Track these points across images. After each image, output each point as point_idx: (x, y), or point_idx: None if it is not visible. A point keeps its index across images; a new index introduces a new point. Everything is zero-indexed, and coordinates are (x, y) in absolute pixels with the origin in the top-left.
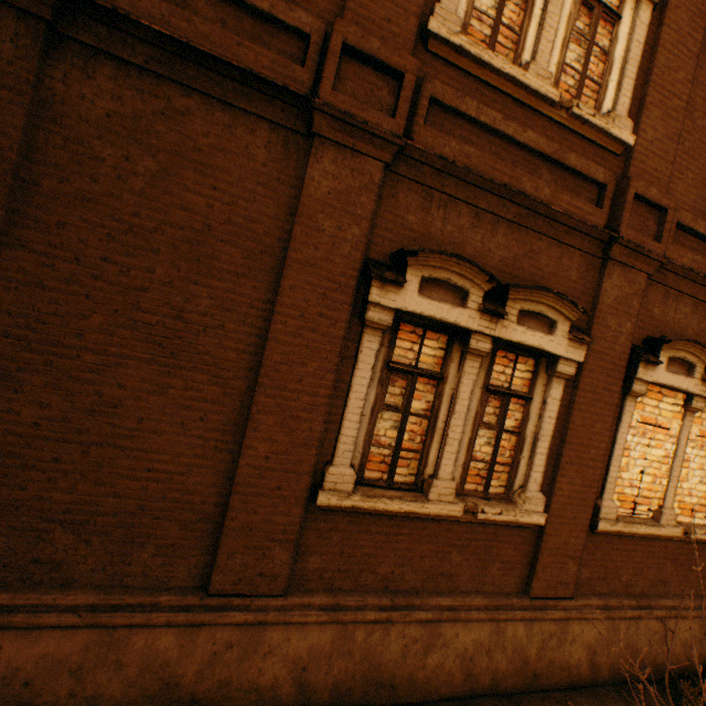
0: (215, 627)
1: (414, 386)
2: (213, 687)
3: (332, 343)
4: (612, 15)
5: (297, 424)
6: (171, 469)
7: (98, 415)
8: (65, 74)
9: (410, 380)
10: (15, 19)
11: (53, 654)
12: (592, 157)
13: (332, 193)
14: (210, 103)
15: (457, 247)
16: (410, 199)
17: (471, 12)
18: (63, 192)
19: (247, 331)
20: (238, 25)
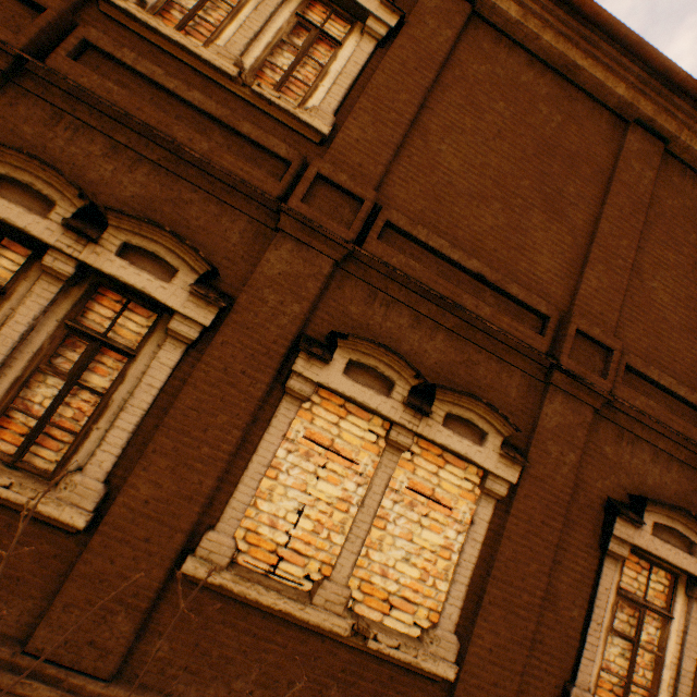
0: None
1: None
2: None
3: None
4: (333, 41)
5: None
6: None
7: None
8: None
9: None
10: None
11: None
12: (286, 138)
13: None
14: None
15: (78, 169)
16: (35, 113)
17: (166, 1)
18: None
19: None
20: None
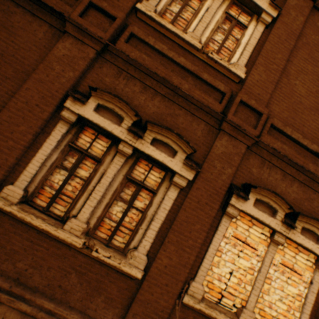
0: None
1: (81, 160)
2: None
3: (38, 120)
4: (243, 26)
5: (0, 154)
6: None
7: None
8: None
9: (80, 156)
10: None
11: None
12: (221, 80)
13: (65, 56)
14: (26, 12)
15: (129, 99)
16: (110, 71)
17: (165, 9)
18: None
19: None
20: None
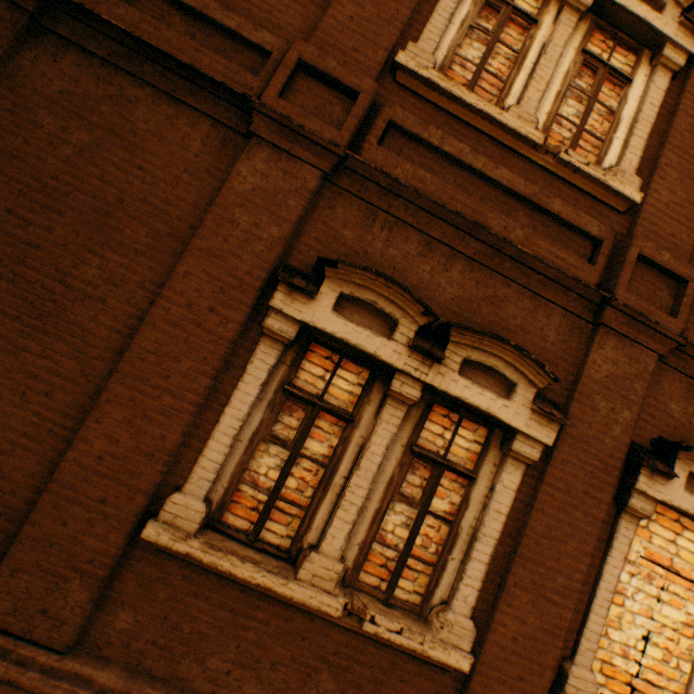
0: None
1: (312, 421)
2: None
3: (217, 343)
4: (621, 78)
5: (149, 426)
6: None
7: None
8: (36, 56)
9: (310, 411)
10: (6, 9)
11: None
12: (587, 209)
13: (257, 190)
14: (159, 96)
15: (398, 273)
16: (350, 213)
17: (452, 57)
18: None
19: (129, 311)
20: (207, 40)
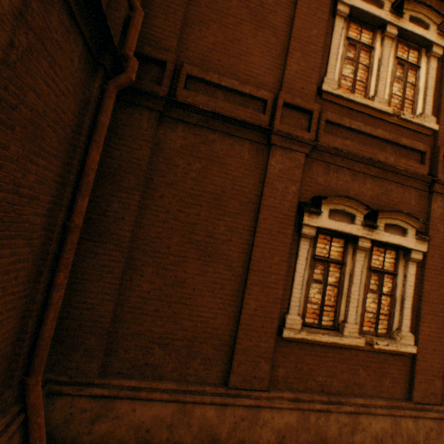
0: (234, 406)
1: (328, 268)
2: (236, 443)
3: (285, 246)
4: (415, 67)
5: (269, 290)
6: (208, 315)
7: (175, 287)
8: (164, 131)
9: (326, 265)
10: (148, 112)
11: (158, 415)
12: (414, 138)
13: (281, 171)
14: (223, 135)
15: (345, 192)
16: (318, 169)
17: (341, 77)
18: (162, 181)
19: (242, 242)
20: (234, 100)
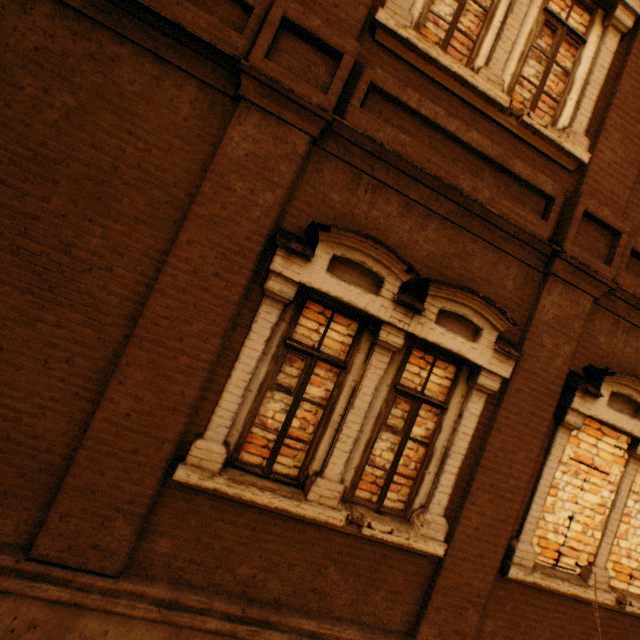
0: (23, 598)
1: (312, 370)
2: None
3: (224, 306)
4: (577, 39)
5: (169, 385)
6: (22, 408)
7: None
8: (3, 6)
9: (309, 362)
10: None
11: None
12: (542, 169)
13: (250, 156)
14: (142, 54)
15: (381, 234)
16: (337, 177)
17: (426, 14)
18: None
19: (136, 278)
20: None
